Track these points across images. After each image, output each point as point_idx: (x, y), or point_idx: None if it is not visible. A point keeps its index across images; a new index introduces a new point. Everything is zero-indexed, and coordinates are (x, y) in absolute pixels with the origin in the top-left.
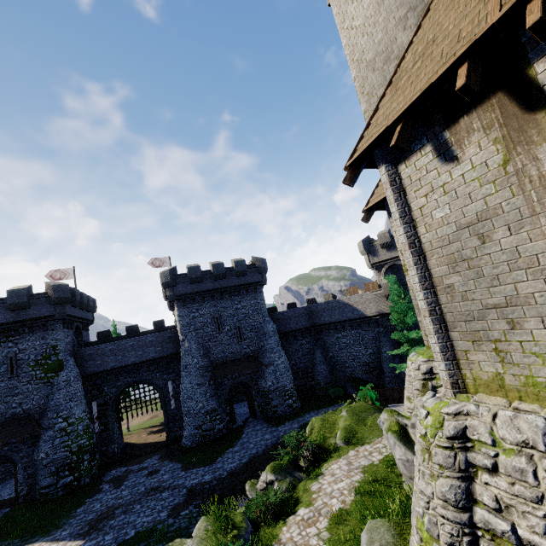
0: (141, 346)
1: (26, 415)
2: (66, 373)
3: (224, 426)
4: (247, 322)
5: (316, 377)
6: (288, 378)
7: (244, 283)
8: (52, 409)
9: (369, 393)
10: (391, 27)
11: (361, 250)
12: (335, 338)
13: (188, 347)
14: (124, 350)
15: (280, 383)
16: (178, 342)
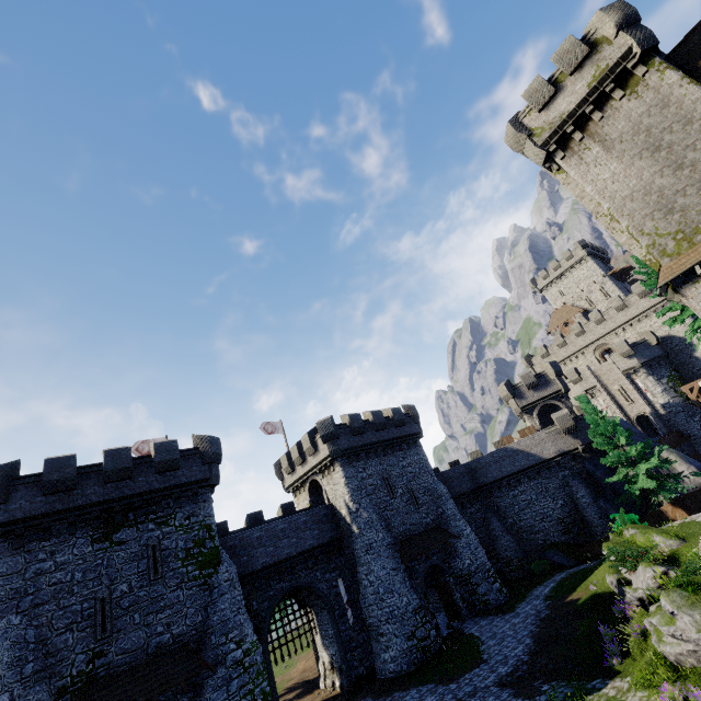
0: (294, 530)
1: (178, 645)
2: (226, 567)
3: (436, 634)
4: (418, 482)
5: (503, 554)
6: (484, 553)
7: (404, 435)
8: (216, 628)
9: (628, 517)
10: (646, 177)
11: (504, 395)
12: (511, 497)
13: (368, 517)
14: (274, 537)
15: (478, 560)
16: (337, 521)
